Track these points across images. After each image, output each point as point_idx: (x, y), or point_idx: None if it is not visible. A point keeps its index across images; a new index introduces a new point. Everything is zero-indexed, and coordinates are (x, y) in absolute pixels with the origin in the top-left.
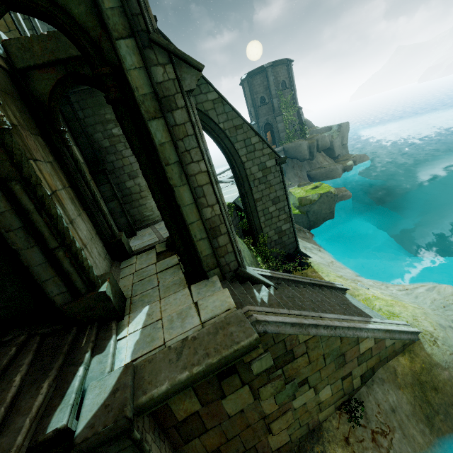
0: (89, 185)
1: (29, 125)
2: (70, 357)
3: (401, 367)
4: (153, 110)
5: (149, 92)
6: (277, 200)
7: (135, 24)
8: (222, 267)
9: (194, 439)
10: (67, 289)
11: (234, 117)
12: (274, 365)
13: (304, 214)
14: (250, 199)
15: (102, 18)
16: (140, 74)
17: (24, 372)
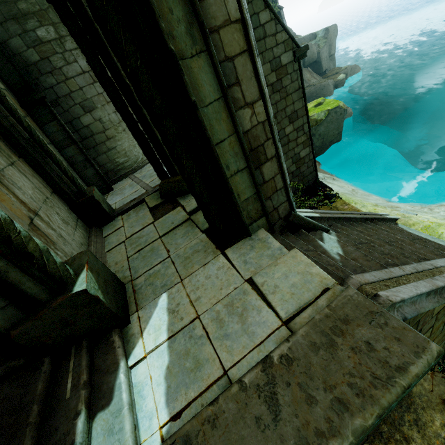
0: (16, 113)
1: None
2: (47, 428)
3: None
4: None
5: None
6: (295, 116)
7: None
8: (268, 215)
9: None
10: (7, 301)
11: None
12: None
13: None
14: None
15: None
16: None
17: None
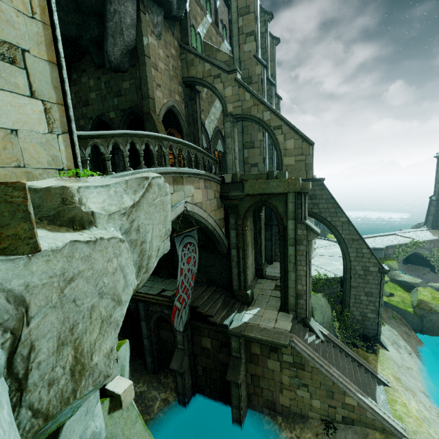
0: (261, 239)
1: (250, 214)
2: (231, 308)
3: (373, 436)
4: (292, 243)
5: (293, 237)
6: (370, 294)
7: (297, 216)
8: (297, 313)
9: (253, 363)
10: (238, 286)
11: (354, 234)
12: (293, 364)
13: (417, 316)
14: (348, 283)
15: (287, 213)
16: (292, 231)
17: (220, 304)
